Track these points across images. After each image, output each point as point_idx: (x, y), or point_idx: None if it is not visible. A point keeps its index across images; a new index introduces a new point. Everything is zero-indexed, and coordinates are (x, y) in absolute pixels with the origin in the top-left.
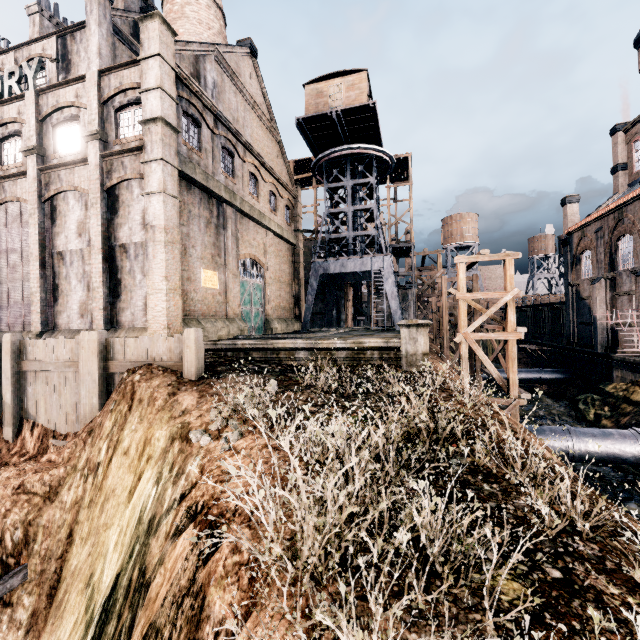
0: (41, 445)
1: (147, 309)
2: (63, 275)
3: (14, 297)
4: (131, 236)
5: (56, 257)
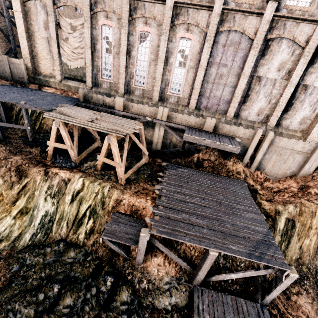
0: (266, 177)
1: (315, 127)
2: (255, 90)
3: (215, 93)
4: (314, 81)
5: (255, 78)
